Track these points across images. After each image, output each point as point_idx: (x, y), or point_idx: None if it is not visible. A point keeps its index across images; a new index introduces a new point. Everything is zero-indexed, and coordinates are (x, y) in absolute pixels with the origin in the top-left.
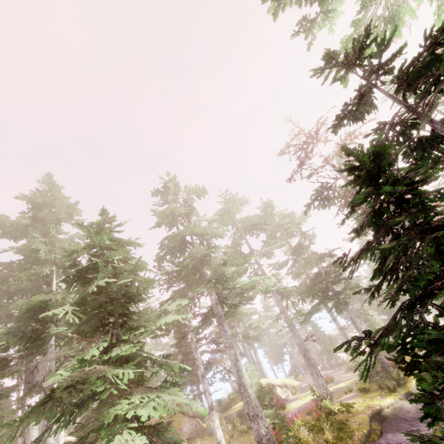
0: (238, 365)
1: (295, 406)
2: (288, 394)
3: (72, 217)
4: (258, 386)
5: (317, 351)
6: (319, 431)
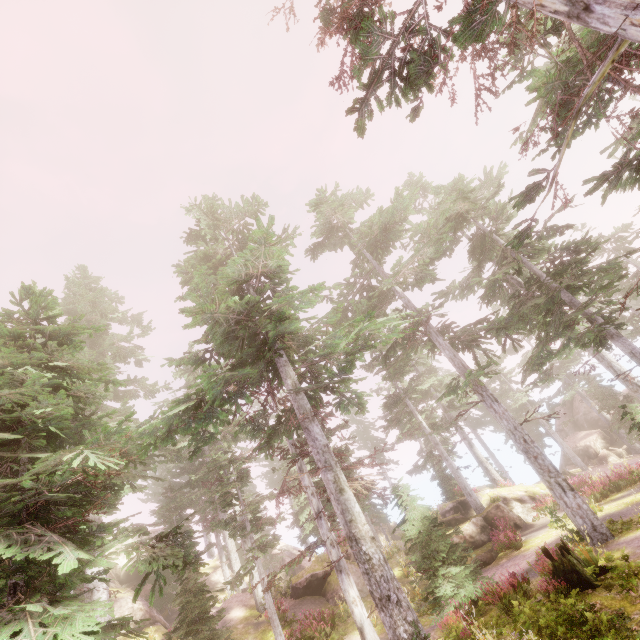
0: (343, 501)
1: (539, 542)
2: (537, 513)
3: (106, 315)
4: (423, 525)
5: (608, 423)
6: (540, 635)
